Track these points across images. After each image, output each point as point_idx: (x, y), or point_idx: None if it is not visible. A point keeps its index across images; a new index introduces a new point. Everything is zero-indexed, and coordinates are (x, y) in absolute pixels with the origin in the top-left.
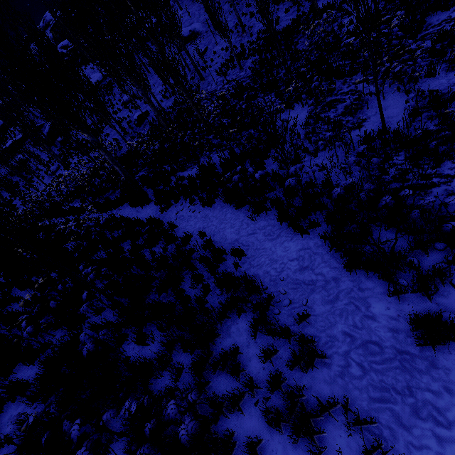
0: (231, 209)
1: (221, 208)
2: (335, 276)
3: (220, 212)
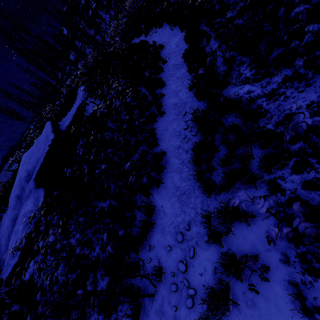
0: (168, 26)
1: (165, 27)
2: (183, 46)
3: (164, 30)
